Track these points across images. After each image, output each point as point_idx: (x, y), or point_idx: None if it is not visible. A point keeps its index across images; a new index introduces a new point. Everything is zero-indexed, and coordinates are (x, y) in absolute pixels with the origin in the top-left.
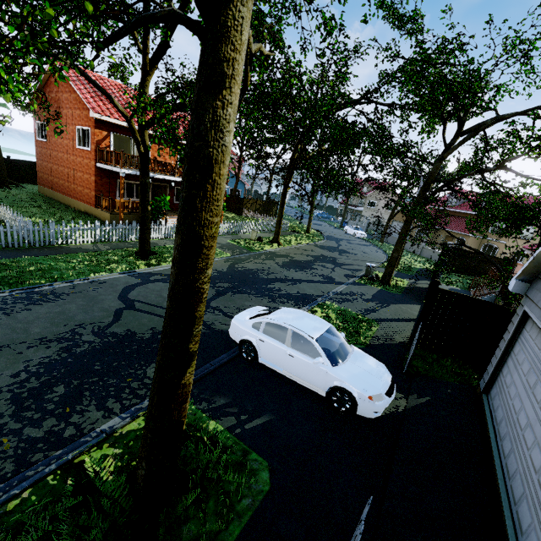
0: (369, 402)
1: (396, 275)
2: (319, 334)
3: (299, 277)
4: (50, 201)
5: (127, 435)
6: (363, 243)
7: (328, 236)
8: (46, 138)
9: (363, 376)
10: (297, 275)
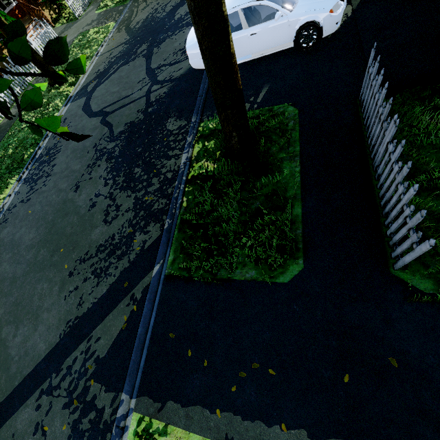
0: (331, 17)
1: None
2: None
3: None
4: None
5: (199, 155)
6: None
7: None
8: None
9: None
10: None
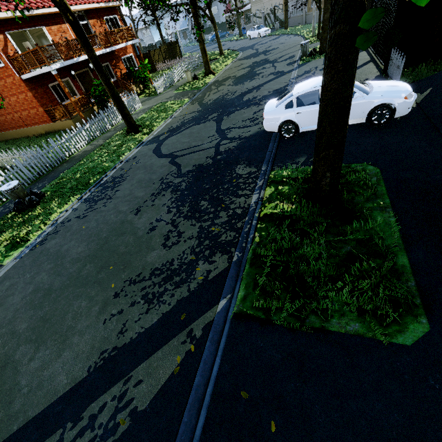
0: (405, 102)
1: None
2: None
3: (257, 84)
4: (8, 142)
5: (271, 196)
6: (272, 38)
7: (239, 49)
8: None
9: (392, 89)
10: (254, 83)
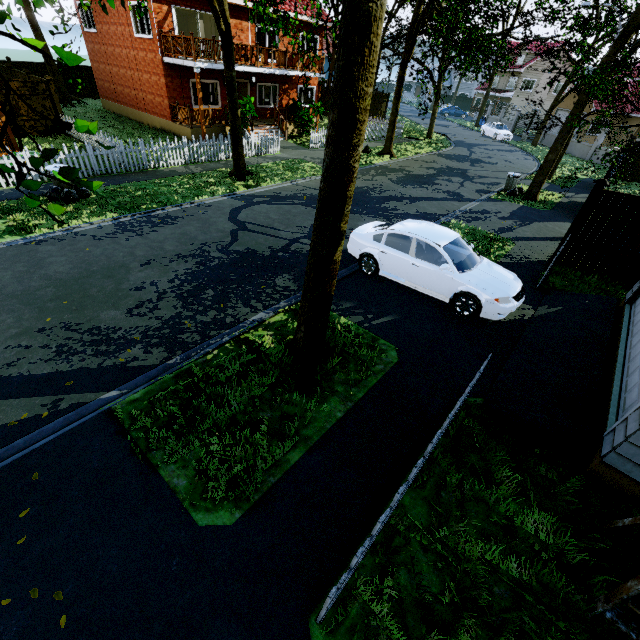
0: (495, 304)
1: (547, 188)
2: (447, 242)
3: (418, 195)
4: (120, 119)
5: (274, 324)
6: (505, 149)
7: (457, 141)
8: (95, 27)
9: (492, 282)
10: (416, 193)
